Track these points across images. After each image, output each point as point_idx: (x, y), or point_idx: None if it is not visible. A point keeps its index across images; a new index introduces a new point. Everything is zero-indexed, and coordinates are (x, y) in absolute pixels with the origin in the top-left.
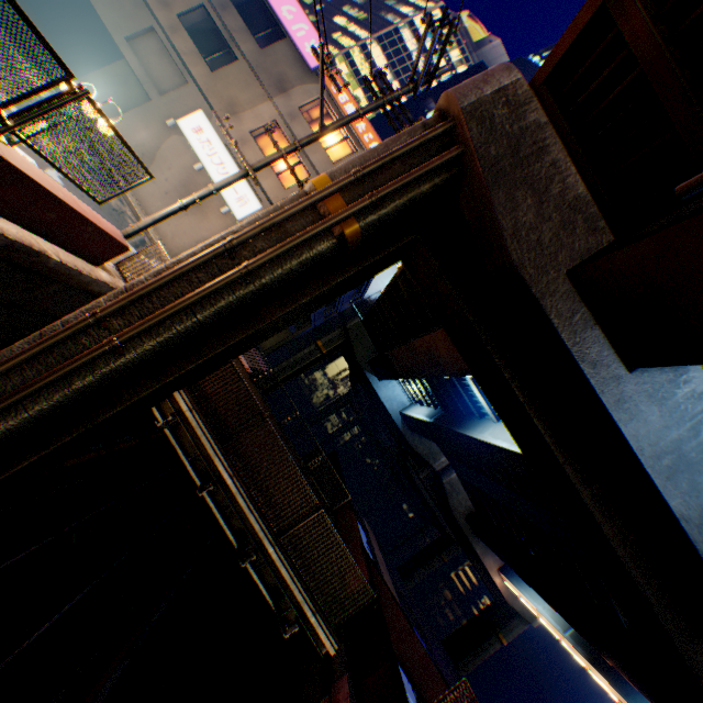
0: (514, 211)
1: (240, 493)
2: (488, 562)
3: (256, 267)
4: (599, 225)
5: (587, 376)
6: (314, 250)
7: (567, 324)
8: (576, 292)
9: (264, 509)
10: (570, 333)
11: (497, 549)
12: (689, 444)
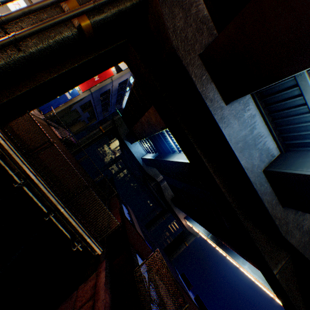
0: (174, 19)
1: (41, 183)
2: (180, 216)
3: (21, 37)
4: (214, 33)
5: (208, 106)
6: (63, 35)
7: (199, 81)
8: (203, 65)
9: (56, 190)
10: (201, 85)
11: (183, 209)
12: (249, 137)
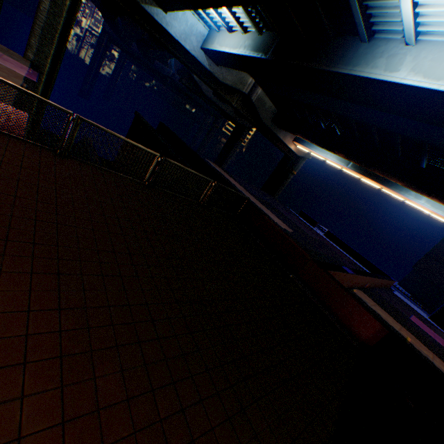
0: None
1: None
2: (287, 141)
3: None
4: None
5: None
6: None
7: None
8: None
9: None
10: None
11: (304, 137)
12: None
